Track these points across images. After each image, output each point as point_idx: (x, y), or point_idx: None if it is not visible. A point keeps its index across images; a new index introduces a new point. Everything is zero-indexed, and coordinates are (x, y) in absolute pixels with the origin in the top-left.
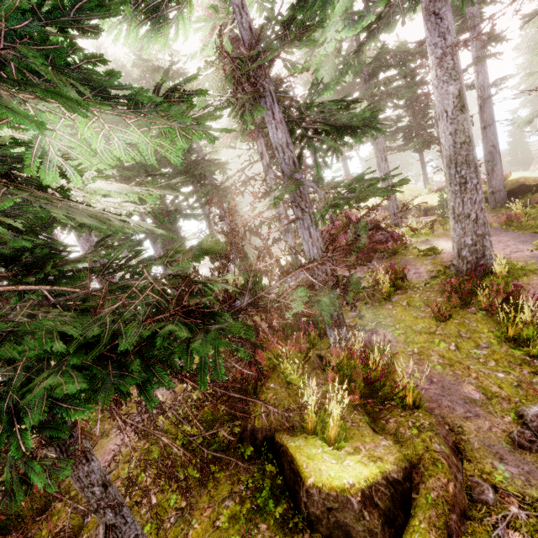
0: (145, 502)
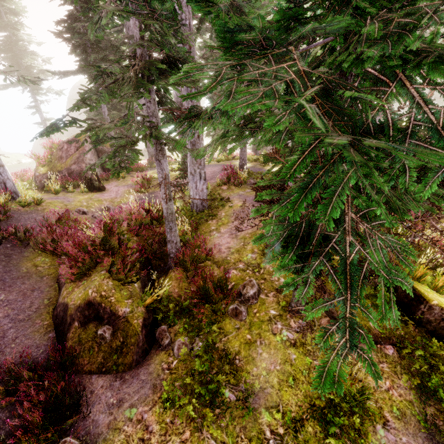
0: (276, 279)
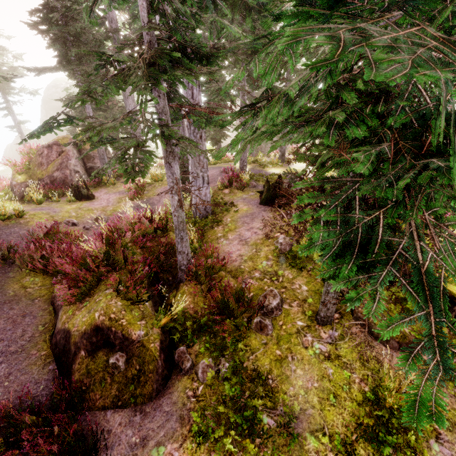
0: (297, 287)
